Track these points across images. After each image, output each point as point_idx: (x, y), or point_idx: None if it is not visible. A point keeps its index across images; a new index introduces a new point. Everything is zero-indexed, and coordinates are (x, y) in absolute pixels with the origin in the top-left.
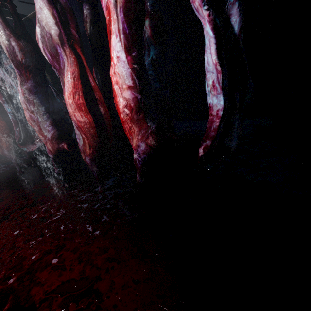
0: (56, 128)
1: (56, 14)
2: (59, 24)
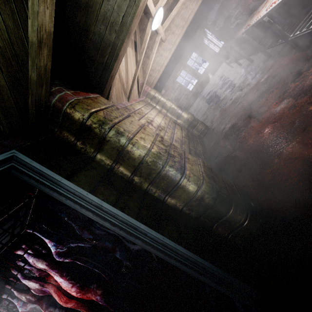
0: (70, 311)
1: (34, 280)
2: (37, 281)
